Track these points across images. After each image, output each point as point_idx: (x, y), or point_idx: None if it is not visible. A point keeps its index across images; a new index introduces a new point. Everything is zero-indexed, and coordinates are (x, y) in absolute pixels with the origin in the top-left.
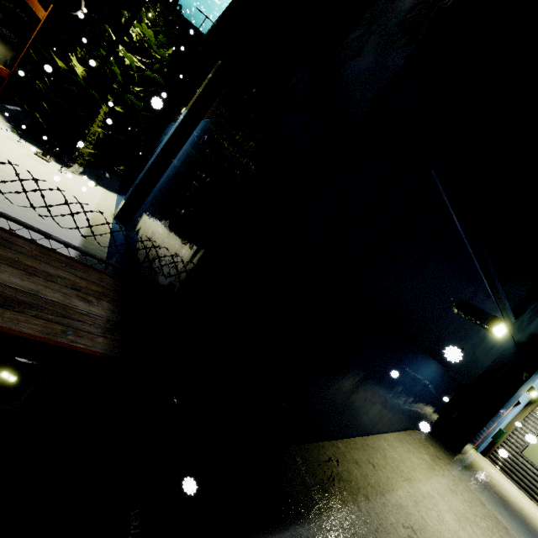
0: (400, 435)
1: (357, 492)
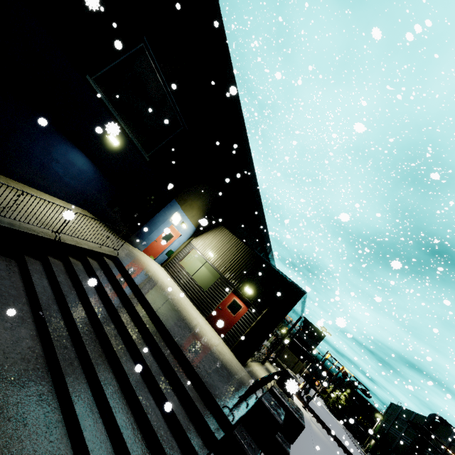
0: (69, 204)
1: None
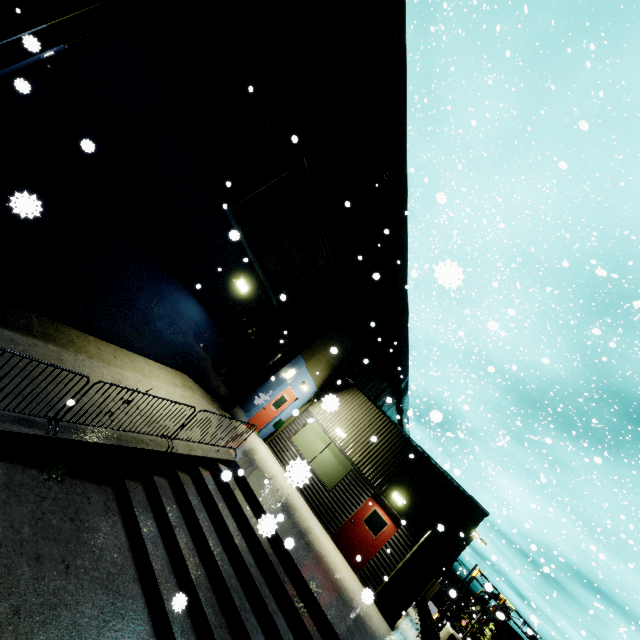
0: (165, 367)
1: (83, 353)
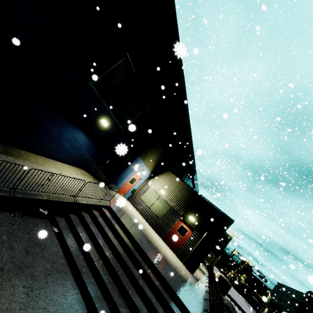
0: (72, 166)
1: (28, 160)
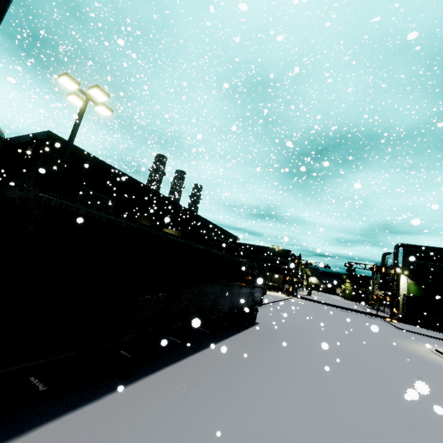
0: None
1: None
